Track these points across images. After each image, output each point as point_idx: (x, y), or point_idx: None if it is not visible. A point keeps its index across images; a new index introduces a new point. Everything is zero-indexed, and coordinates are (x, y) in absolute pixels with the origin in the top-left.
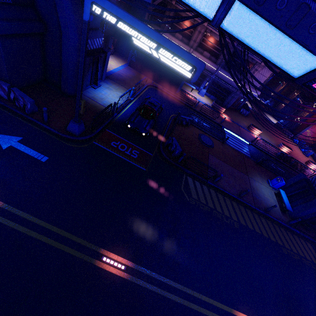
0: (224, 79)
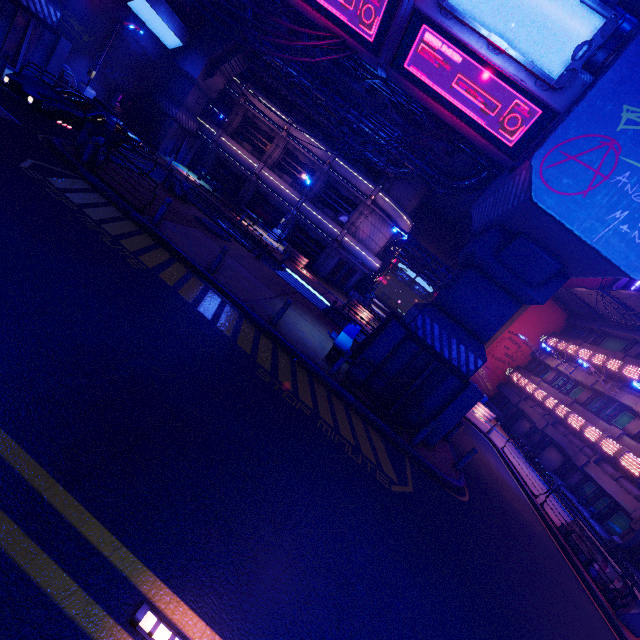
0: (312, 218)
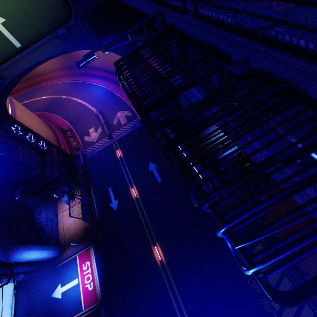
0: None
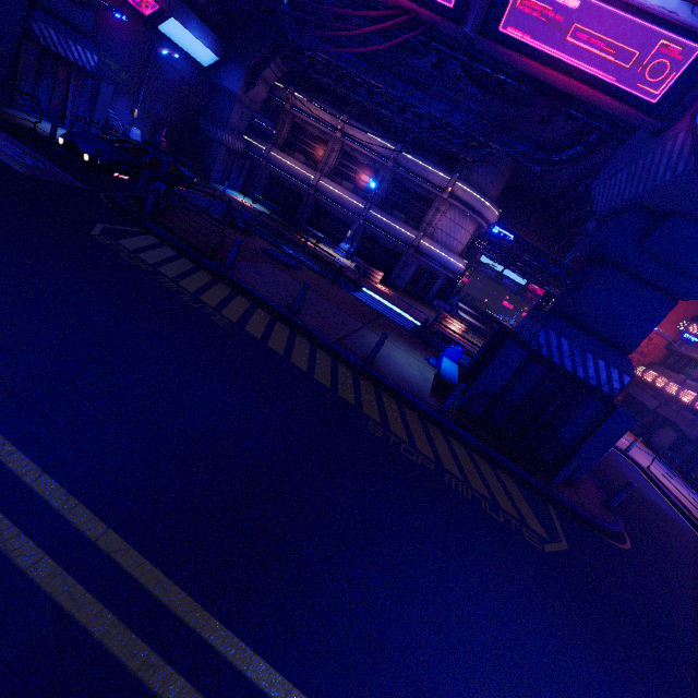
0: (382, 225)
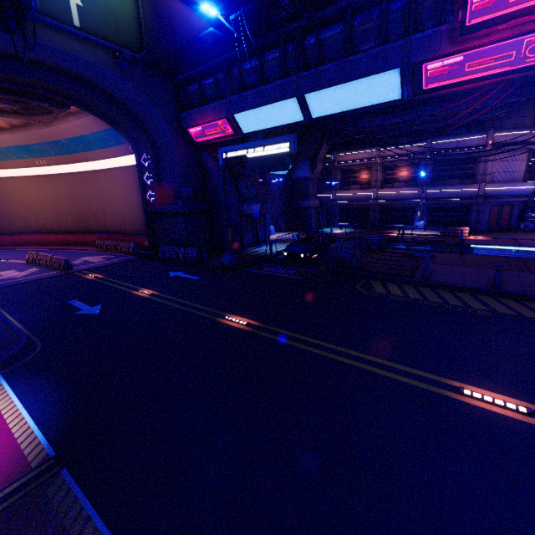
0: (442, 195)
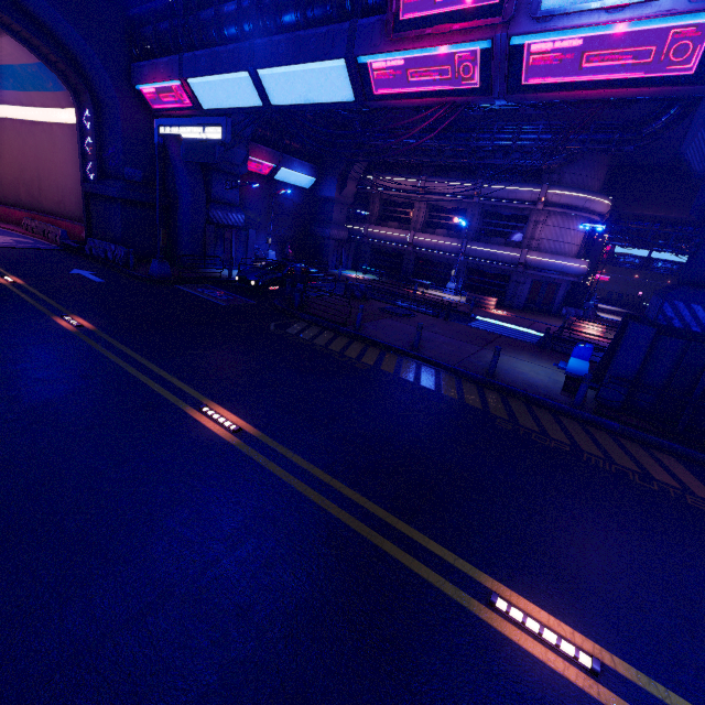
0: (482, 255)
